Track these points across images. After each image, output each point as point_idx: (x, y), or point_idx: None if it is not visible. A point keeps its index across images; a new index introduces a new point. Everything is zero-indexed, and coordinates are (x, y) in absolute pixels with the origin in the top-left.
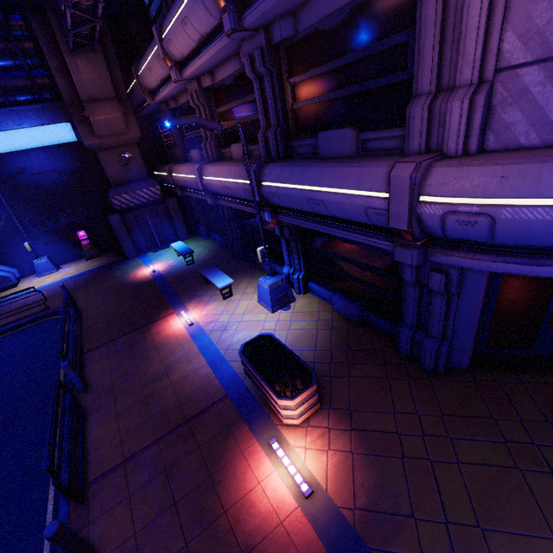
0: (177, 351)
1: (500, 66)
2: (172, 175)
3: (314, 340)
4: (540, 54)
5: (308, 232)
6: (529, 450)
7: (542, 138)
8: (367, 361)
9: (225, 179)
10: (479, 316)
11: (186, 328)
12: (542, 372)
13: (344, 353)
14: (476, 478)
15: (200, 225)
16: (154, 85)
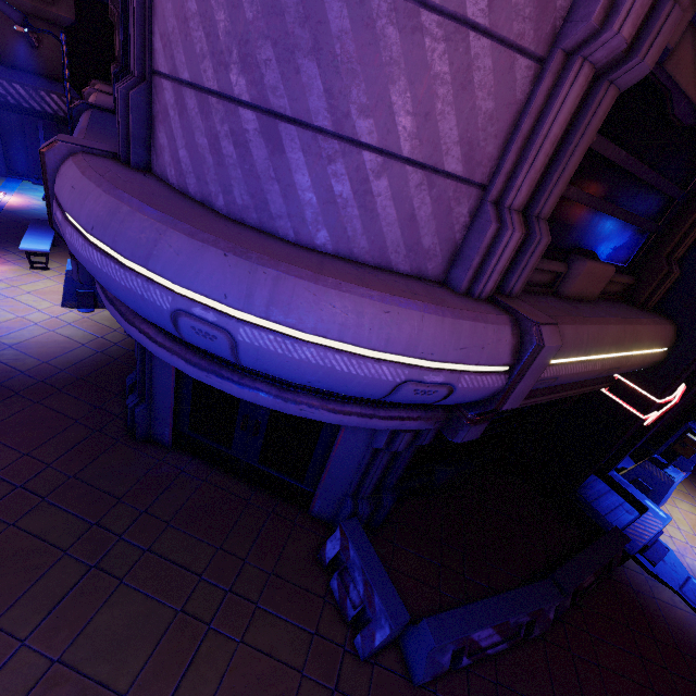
0: None
1: (155, 67)
2: None
3: (62, 352)
4: (172, 70)
5: None
6: (105, 540)
7: (178, 179)
8: (83, 397)
9: None
10: (175, 385)
11: None
12: (237, 480)
13: (71, 379)
14: (6, 545)
15: None
16: None
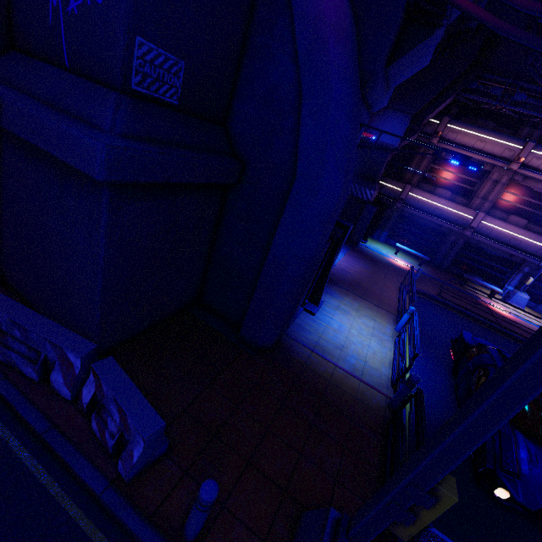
0: (531, 327)
1: None
2: (409, 194)
3: None
4: None
5: (539, 274)
6: None
7: None
8: None
9: (519, 236)
10: None
11: (511, 314)
12: None
13: None
14: None
15: (380, 229)
16: (459, 142)
